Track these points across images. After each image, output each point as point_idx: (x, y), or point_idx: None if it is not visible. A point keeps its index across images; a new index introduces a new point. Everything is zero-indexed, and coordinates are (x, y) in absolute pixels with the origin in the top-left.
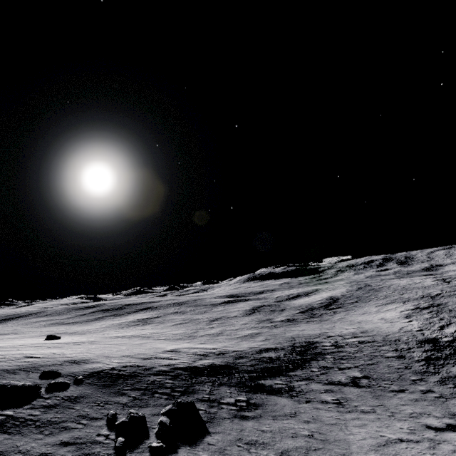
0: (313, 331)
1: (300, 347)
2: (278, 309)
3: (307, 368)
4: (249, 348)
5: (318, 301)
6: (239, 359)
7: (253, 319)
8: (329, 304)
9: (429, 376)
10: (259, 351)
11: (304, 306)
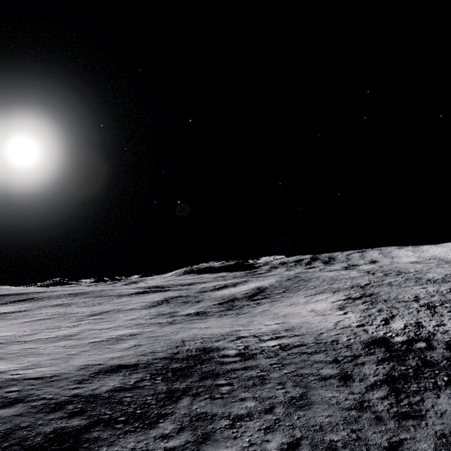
0: (221, 329)
1: (182, 360)
2: (194, 300)
3: (156, 427)
4: (79, 368)
5: (244, 291)
6: (1, 408)
7: (150, 312)
8: (254, 294)
9: (412, 431)
10: (92, 375)
11: (226, 296)
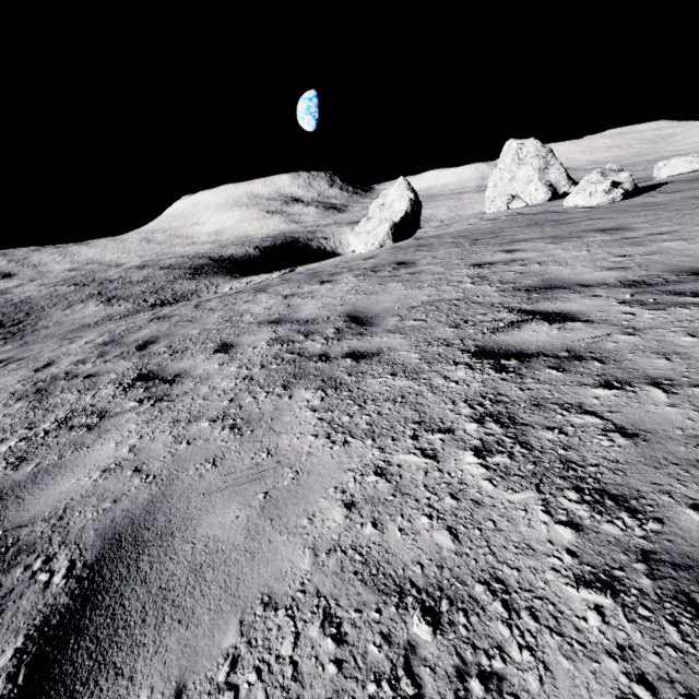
0: (72, 327)
1: None
2: None
3: None
4: None
5: None
6: None
7: None
8: None
9: None
10: None
11: None
